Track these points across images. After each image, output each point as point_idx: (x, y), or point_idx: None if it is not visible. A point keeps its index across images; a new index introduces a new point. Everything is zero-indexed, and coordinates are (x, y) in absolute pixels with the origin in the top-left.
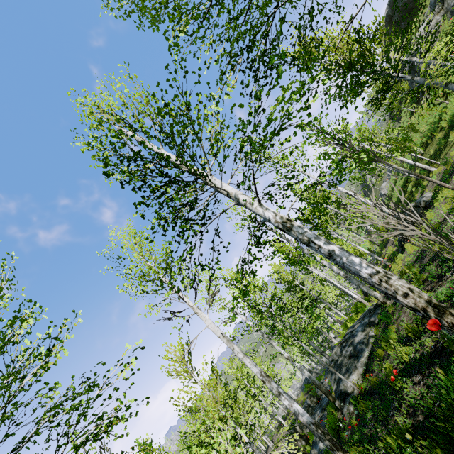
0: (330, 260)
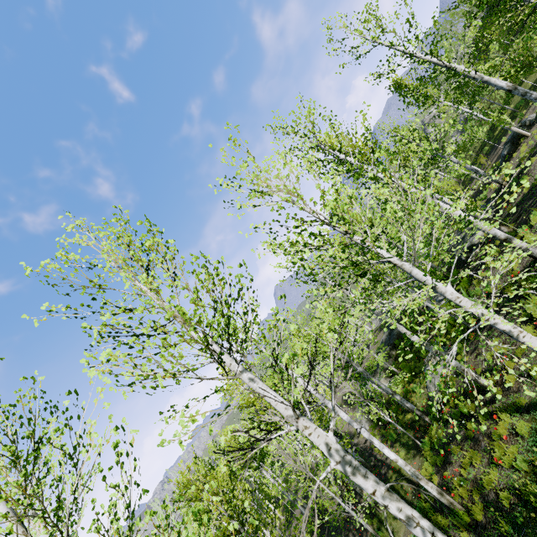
0: (536, 101)
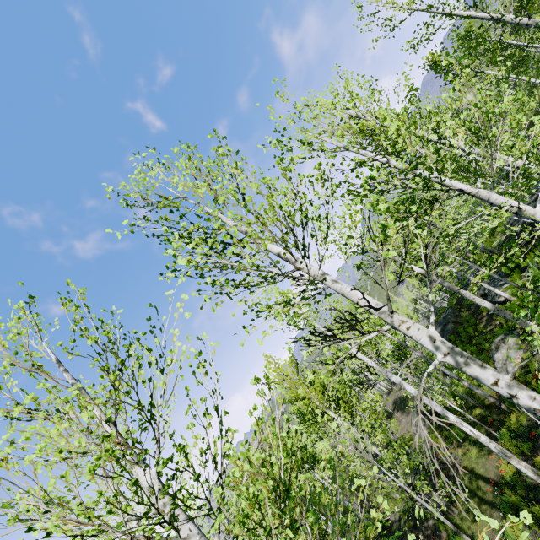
0: None
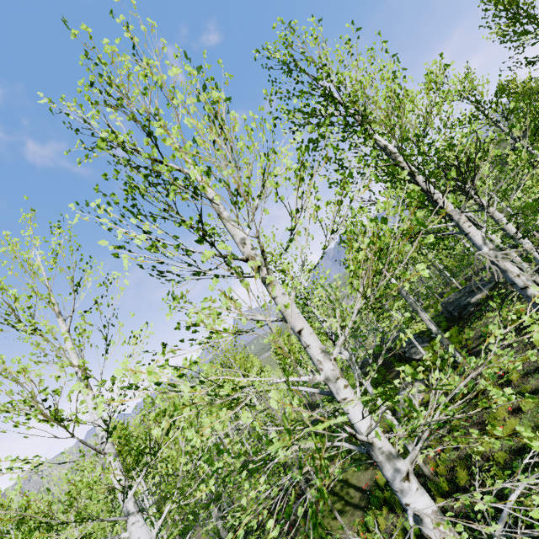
0: None
